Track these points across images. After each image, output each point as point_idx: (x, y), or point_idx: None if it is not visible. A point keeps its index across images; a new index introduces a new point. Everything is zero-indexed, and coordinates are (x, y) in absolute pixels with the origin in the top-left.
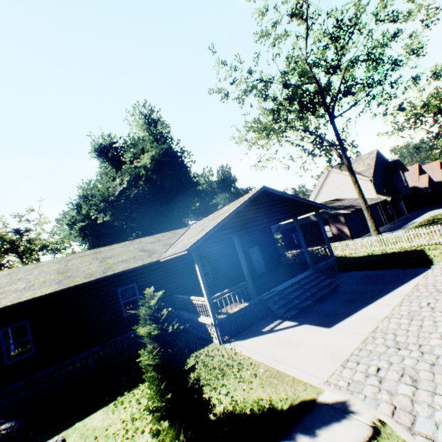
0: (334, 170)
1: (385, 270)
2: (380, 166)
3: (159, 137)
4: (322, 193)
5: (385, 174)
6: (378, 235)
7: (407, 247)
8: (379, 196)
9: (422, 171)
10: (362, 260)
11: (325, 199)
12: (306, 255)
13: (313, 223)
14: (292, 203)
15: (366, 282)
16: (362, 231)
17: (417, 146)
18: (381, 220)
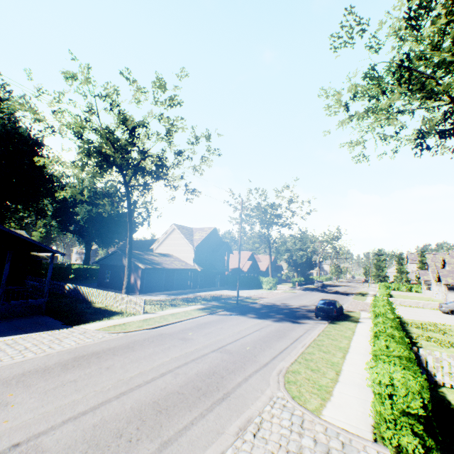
0: (177, 230)
1: (59, 321)
2: (213, 242)
3: (12, 115)
4: (164, 244)
5: (214, 249)
6: (126, 294)
7: (124, 309)
8: (196, 264)
9: (254, 258)
10: (83, 310)
11: (164, 250)
12: (1, 289)
13: (124, 267)
14: (17, 237)
15: (18, 327)
16: (159, 288)
17: (251, 238)
18: (187, 285)
